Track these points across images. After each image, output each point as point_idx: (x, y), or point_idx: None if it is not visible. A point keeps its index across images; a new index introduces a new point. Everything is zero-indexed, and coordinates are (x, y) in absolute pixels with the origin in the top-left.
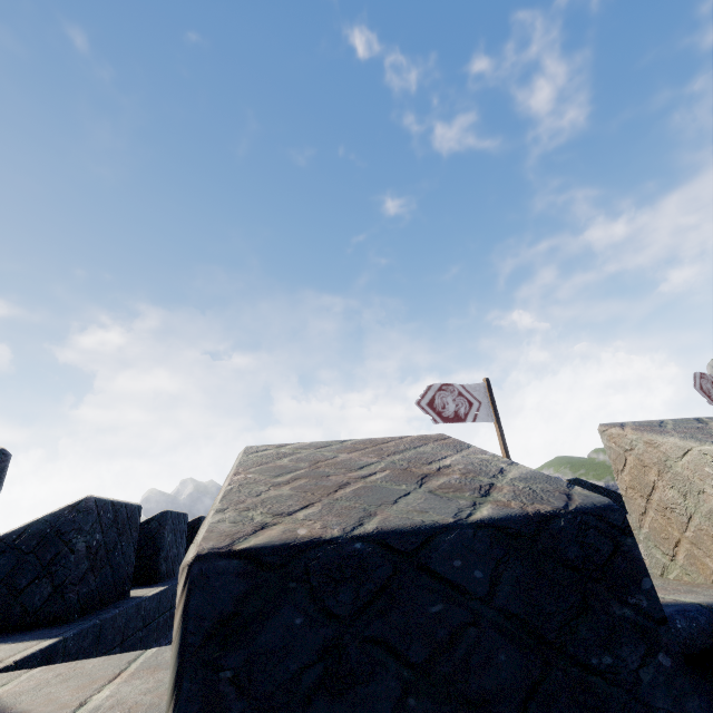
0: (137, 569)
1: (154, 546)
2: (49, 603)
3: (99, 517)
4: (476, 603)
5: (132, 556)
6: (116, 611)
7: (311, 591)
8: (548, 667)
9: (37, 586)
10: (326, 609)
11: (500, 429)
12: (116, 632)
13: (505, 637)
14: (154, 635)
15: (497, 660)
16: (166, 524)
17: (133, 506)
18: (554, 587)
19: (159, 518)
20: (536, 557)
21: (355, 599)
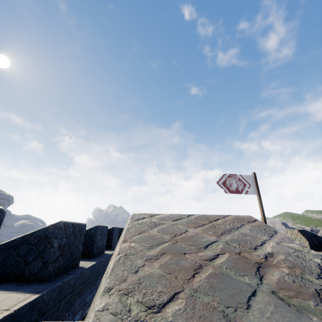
0: (84, 251)
1: (92, 241)
2: (40, 270)
3: (65, 231)
4: None
5: (80, 247)
6: (70, 277)
7: None
8: None
9: (36, 262)
10: None
11: (260, 199)
12: (70, 287)
13: None
14: (88, 285)
15: None
16: (97, 231)
17: (82, 224)
18: None
19: (95, 228)
20: None
21: None
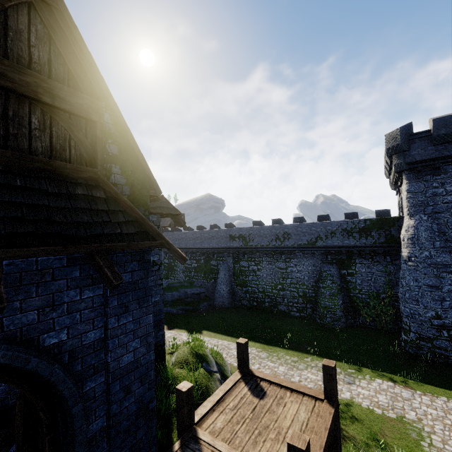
0: None
1: None
2: None
3: None
4: (447, 118)
5: None
6: None
7: (438, 119)
8: (450, 120)
9: None
10: (439, 120)
11: None
12: None
13: (448, 119)
14: None
15: (447, 120)
16: None
17: None
18: (451, 117)
19: None
20: (451, 116)
21: (440, 119)
